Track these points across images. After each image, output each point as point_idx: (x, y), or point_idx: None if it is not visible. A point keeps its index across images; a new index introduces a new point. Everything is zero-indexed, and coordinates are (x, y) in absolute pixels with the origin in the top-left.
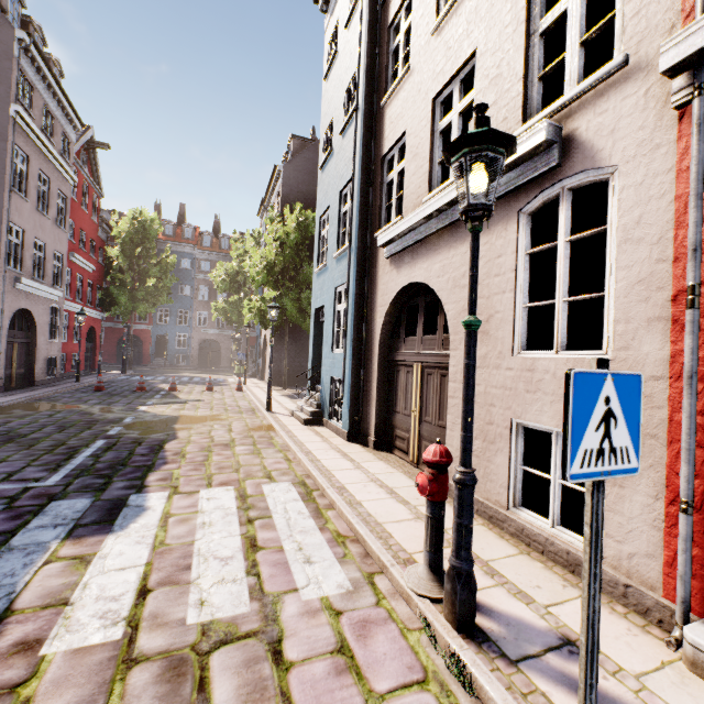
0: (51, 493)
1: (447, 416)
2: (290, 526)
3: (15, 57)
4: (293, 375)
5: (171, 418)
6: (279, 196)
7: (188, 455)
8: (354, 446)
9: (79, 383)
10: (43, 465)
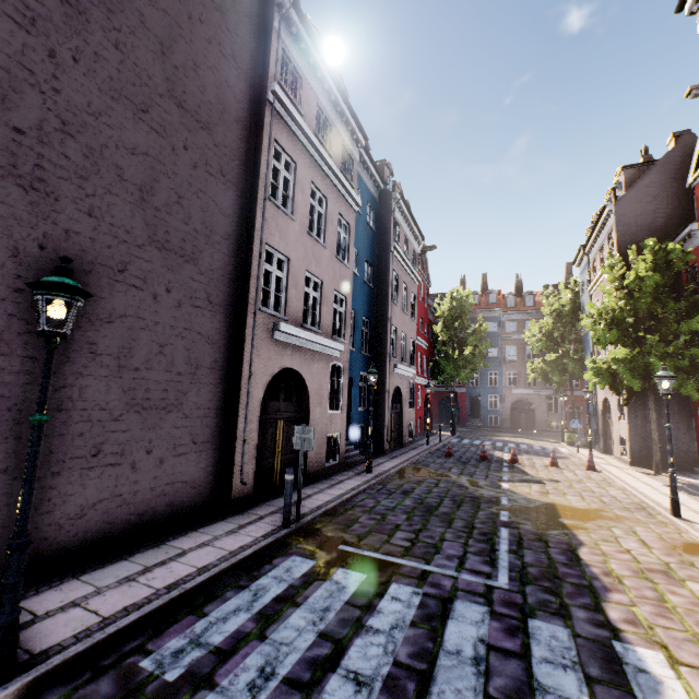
0: (515, 602)
1: None
2: None
3: (392, 211)
4: (662, 453)
5: (546, 506)
6: (611, 238)
7: (625, 582)
8: None
9: (429, 446)
10: (478, 554)
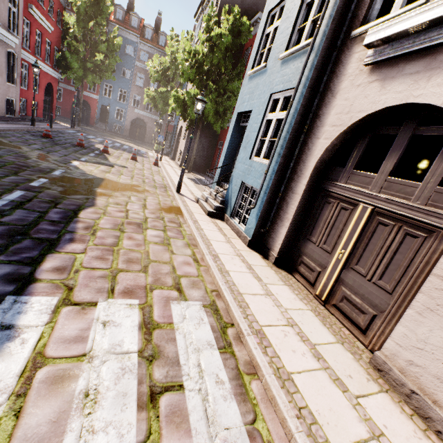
0: None
1: (417, 294)
2: (209, 421)
3: None
4: (196, 163)
5: (95, 180)
6: None
7: (99, 233)
8: (255, 255)
9: (33, 127)
10: None
